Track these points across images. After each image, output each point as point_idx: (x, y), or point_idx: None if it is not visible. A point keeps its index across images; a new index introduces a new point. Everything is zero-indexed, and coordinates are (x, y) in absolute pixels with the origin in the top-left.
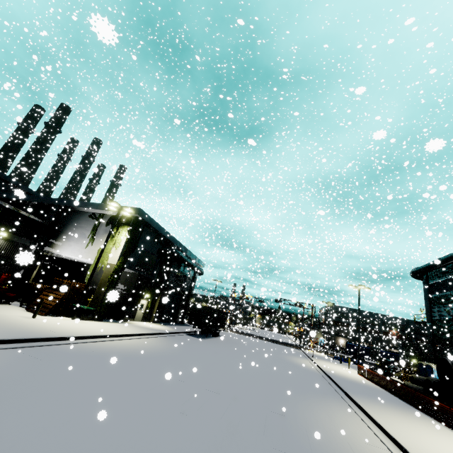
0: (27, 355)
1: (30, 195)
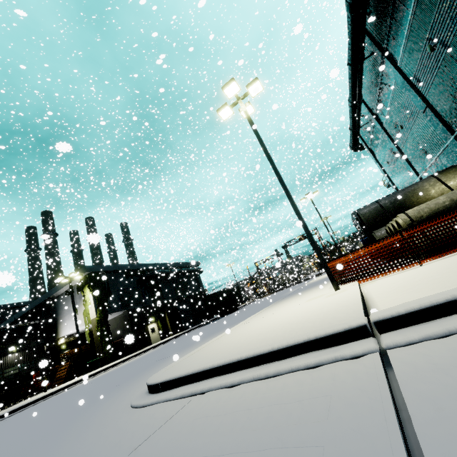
0: (2, 421)
1: None
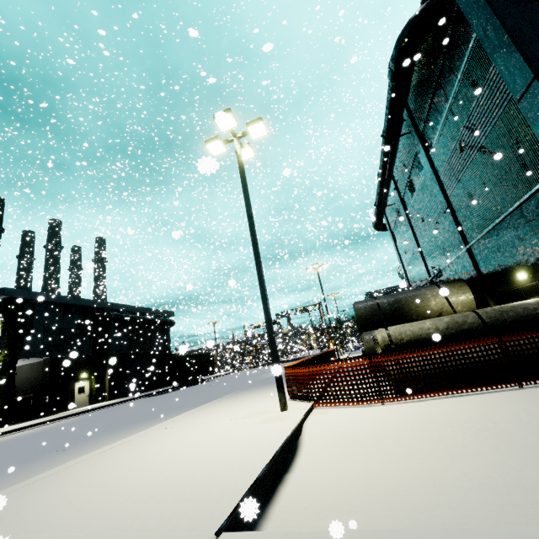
0: None
1: None
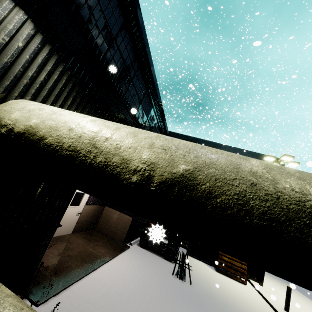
0: None
1: None
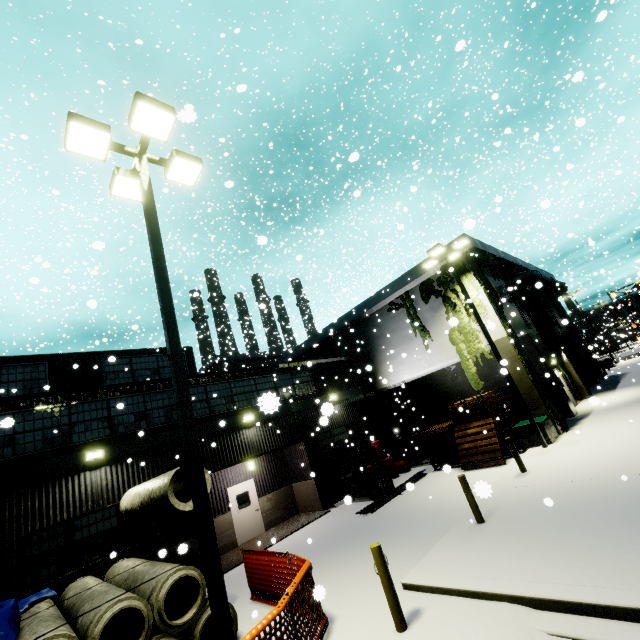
0: None
1: (276, 357)
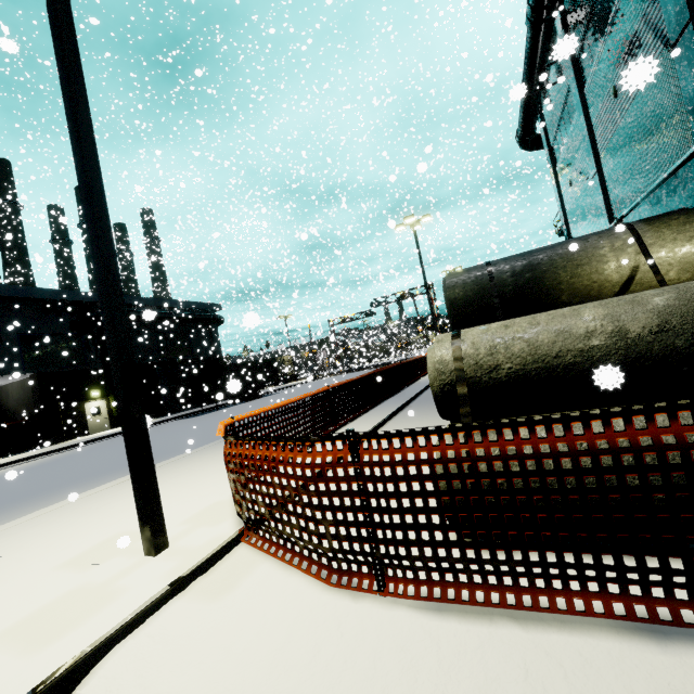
0: None
1: None
